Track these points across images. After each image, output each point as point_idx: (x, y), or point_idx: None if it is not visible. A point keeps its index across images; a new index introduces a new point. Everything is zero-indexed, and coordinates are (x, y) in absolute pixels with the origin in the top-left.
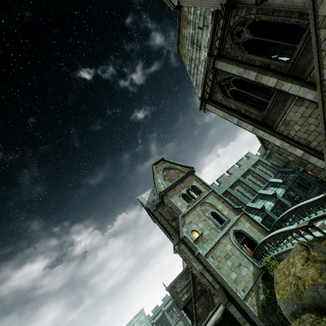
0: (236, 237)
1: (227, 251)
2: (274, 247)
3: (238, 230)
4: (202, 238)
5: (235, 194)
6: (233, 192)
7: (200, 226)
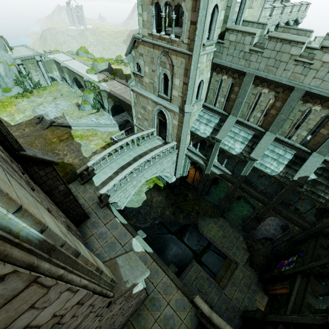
0: (160, 112)
1: (146, 107)
2: (124, 148)
3: (165, 114)
4: (141, 78)
5: (243, 93)
6: (246, 87)
7: (145, 70)
